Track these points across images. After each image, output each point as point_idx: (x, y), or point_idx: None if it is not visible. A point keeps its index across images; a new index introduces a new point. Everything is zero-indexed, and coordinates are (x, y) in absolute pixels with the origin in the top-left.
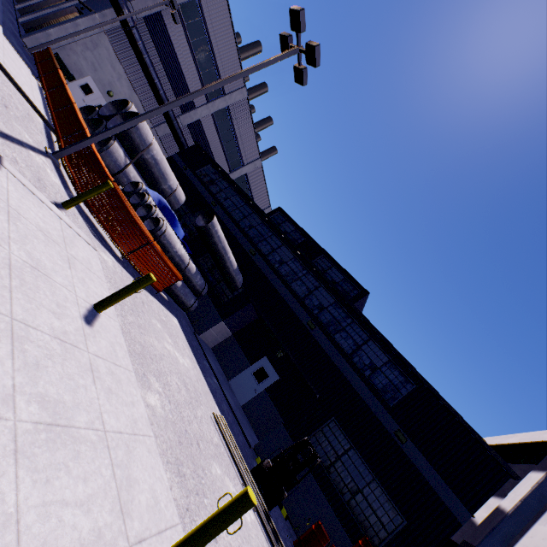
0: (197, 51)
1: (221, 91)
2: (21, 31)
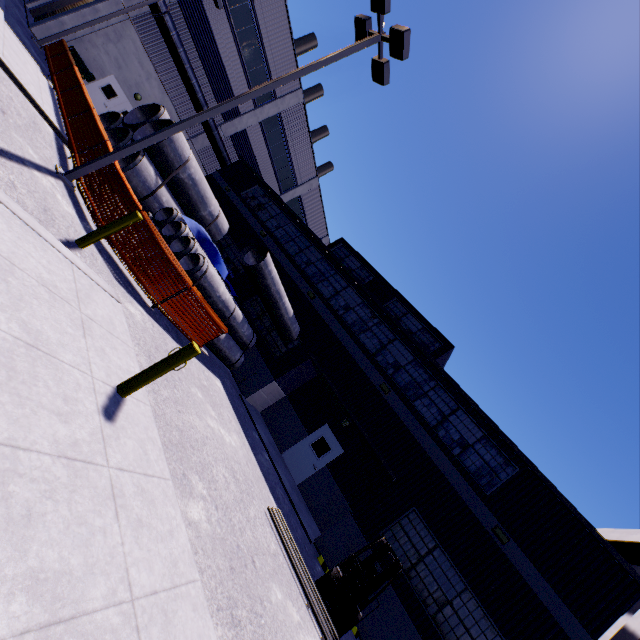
0: (243, 44)
1: (272, 94)
2: (30, 19)
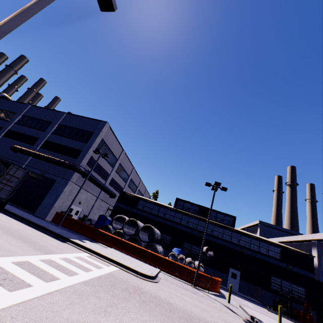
0: None
1: (116, 159)
2: (21, 209)
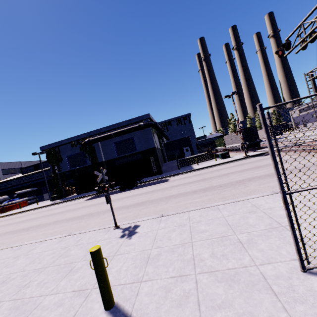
0: None
1: None
2: None
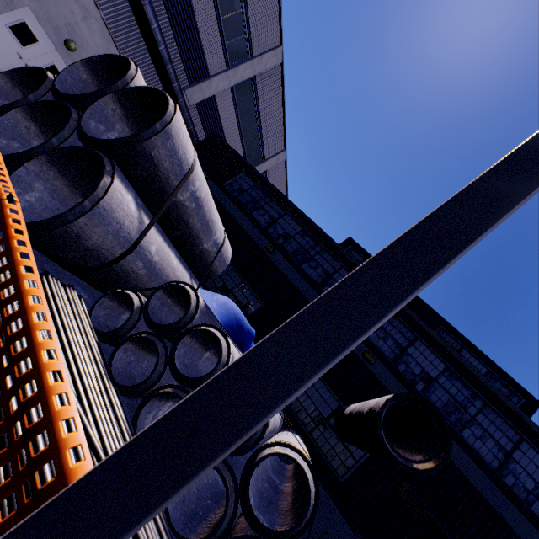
0: None
1: (248, 51)
2: None
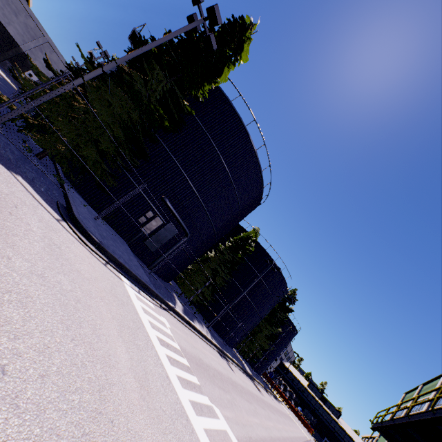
0: None
1: None
2: None
